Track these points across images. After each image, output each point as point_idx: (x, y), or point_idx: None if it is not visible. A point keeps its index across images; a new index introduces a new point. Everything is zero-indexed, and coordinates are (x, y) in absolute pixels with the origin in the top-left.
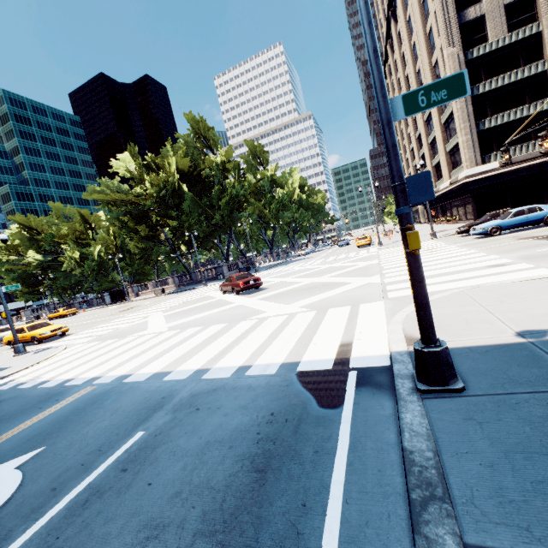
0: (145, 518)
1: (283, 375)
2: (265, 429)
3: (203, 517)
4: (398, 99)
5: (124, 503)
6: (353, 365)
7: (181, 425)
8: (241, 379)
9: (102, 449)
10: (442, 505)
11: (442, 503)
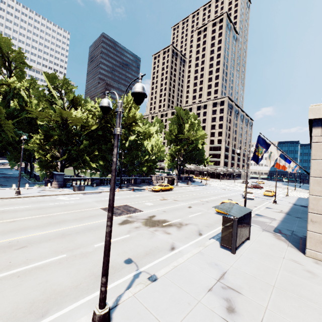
0: None
1: None
2: None
3: None
4: None
5: None
6: None
7: None
8: None
9: None
10: None
11: None
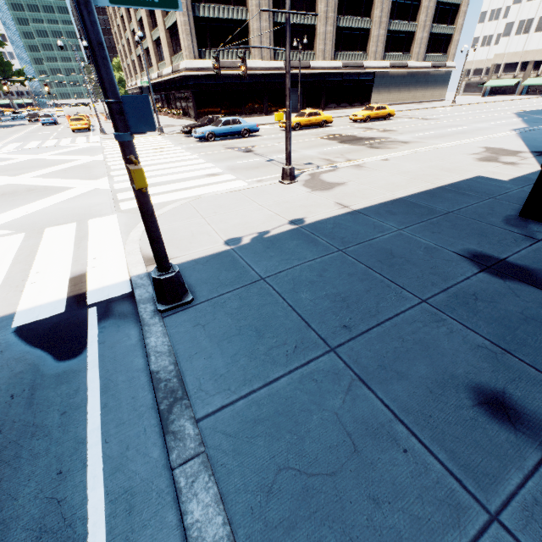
0: None
1: None
2: None
3: None
4: None
5: None
6: (91, 300)
7: None
8: None
9: None
10: (182, 403)
11: (182, 401)
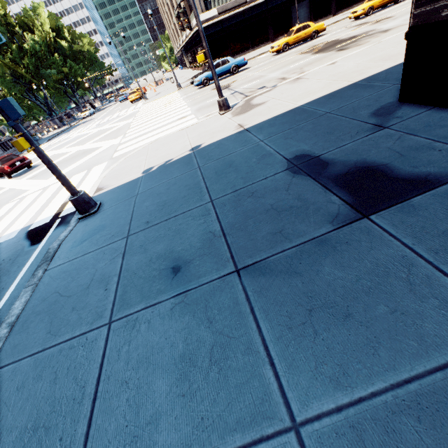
0: None
1: (20, 236)
2: None
3: None
4: None
5: None
6: (61, 215)
7: None
8: None
9: None
10: (47, 263)
11: (47, 262)
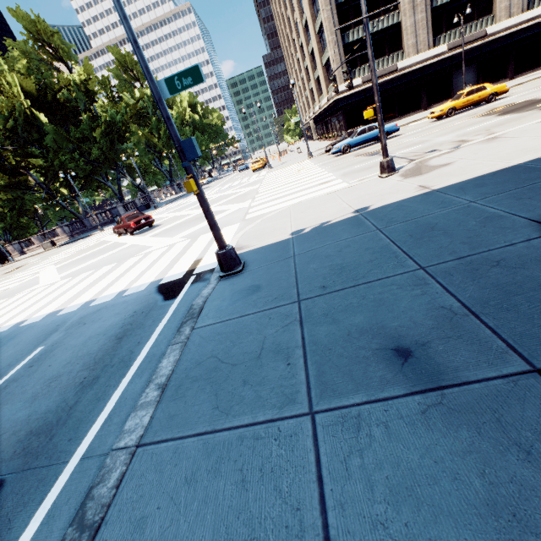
0: (49, 377)
1: (150, 289)
2: (128, 320)
3: (83, 365)
4: (162, 82)
5: (34, 377)
6: (196, 272)
7: (71, 335)
8: (120, 299)
9: (11, 364)
10: (193, 320)
11: (193, 319)
